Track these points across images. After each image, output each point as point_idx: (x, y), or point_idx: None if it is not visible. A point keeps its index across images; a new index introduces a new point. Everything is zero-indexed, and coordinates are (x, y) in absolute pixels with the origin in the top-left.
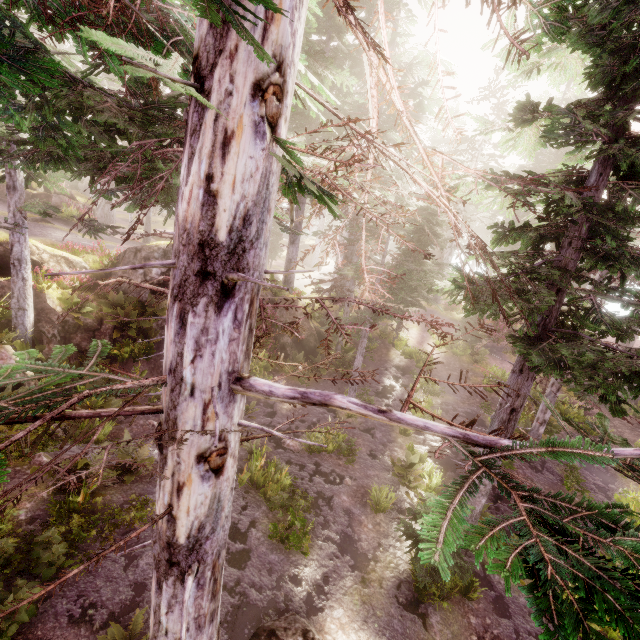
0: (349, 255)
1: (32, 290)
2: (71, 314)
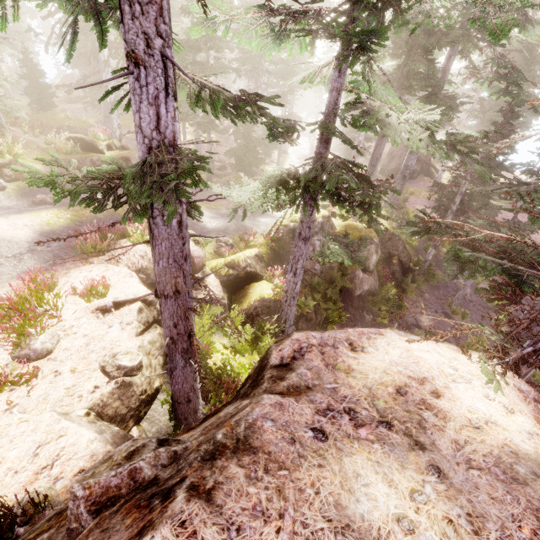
0: (407, 175)
1: (274, 302)
2: (298, 309)
